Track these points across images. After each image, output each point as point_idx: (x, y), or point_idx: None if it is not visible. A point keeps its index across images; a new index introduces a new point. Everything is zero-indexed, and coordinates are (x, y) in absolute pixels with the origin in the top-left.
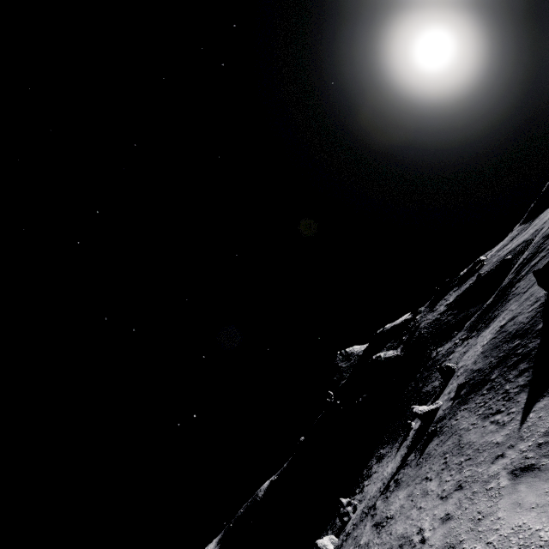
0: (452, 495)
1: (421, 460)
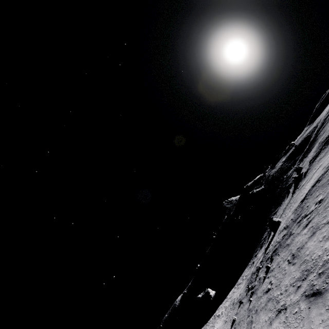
0: (325, 157)
1: (306, 176)
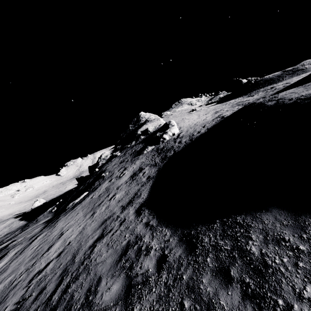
0: None
1: None
